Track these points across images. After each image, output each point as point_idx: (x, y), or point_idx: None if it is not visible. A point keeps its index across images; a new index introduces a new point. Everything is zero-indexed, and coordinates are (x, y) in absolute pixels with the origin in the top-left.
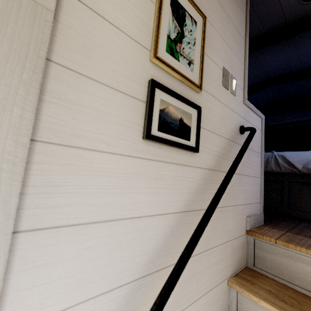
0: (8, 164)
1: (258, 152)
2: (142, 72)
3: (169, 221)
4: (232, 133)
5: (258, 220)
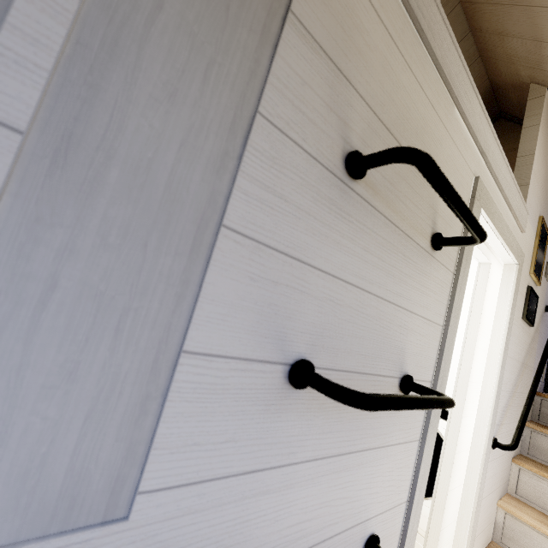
0: (510, 330)
1: None
2: (526, 281)
3: (519, 366)
4: (542, 311)
5: (541, 387)
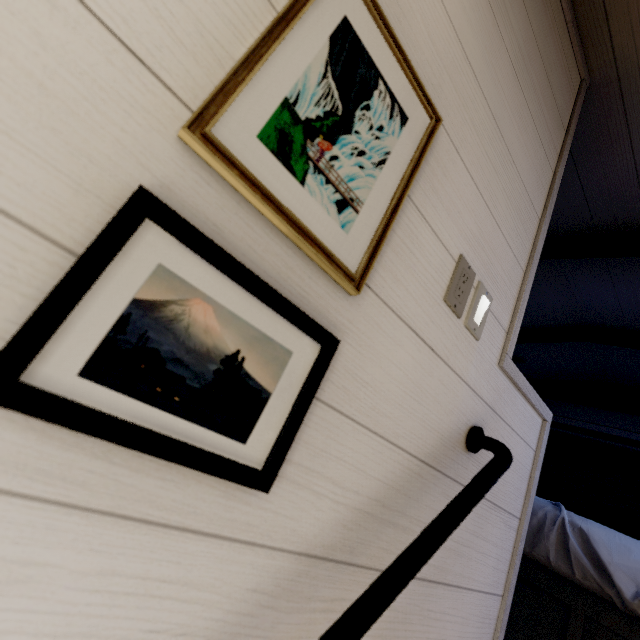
0: None
1: (511, 514)
2: (120, 154)
3: None
4: (439, 442)
5: None
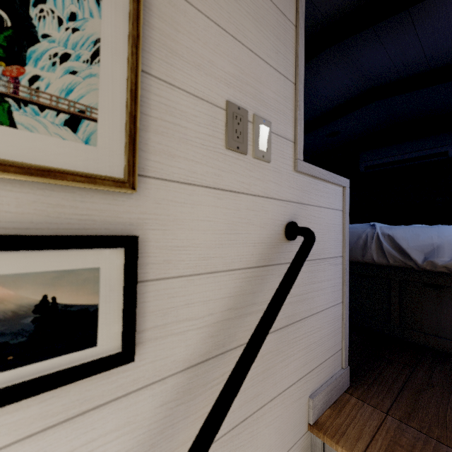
0: None
1: (335, 257)
2: None
3: None
4: (264, 248)
5: (337, 388)
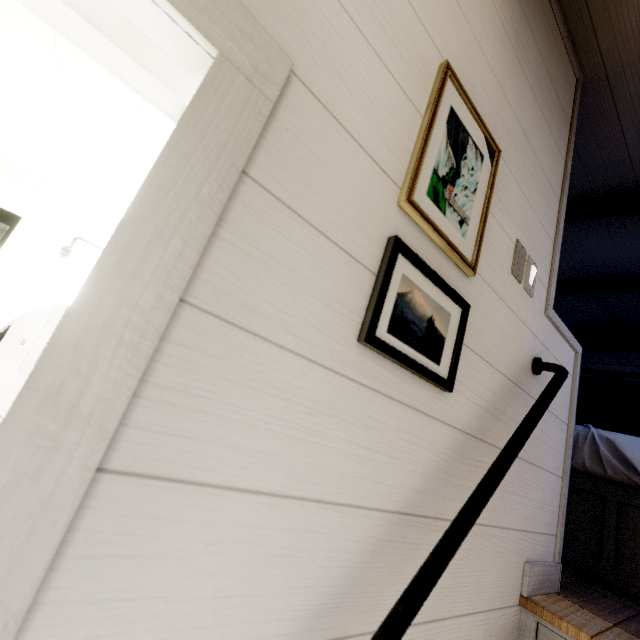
0: (134, 334)
1: (562, 421)
2: (381, 220)
3: (372, 527)
4: (517, 368)
5: (549, 579)
